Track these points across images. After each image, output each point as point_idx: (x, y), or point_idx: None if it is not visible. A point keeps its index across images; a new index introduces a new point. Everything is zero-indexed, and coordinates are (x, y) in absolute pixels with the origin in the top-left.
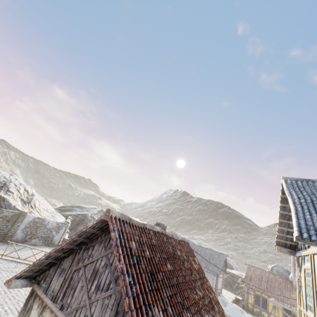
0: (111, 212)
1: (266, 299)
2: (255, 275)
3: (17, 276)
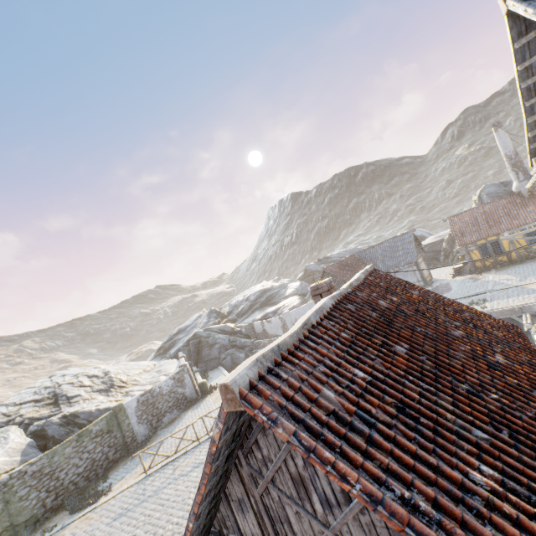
0: (234, 387)
1: (496, 240)
2: (465, 223)
3: None
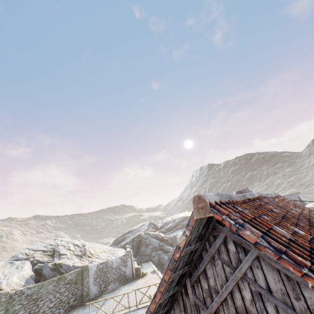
0: (205, 198)
1: None
2: None
3: None
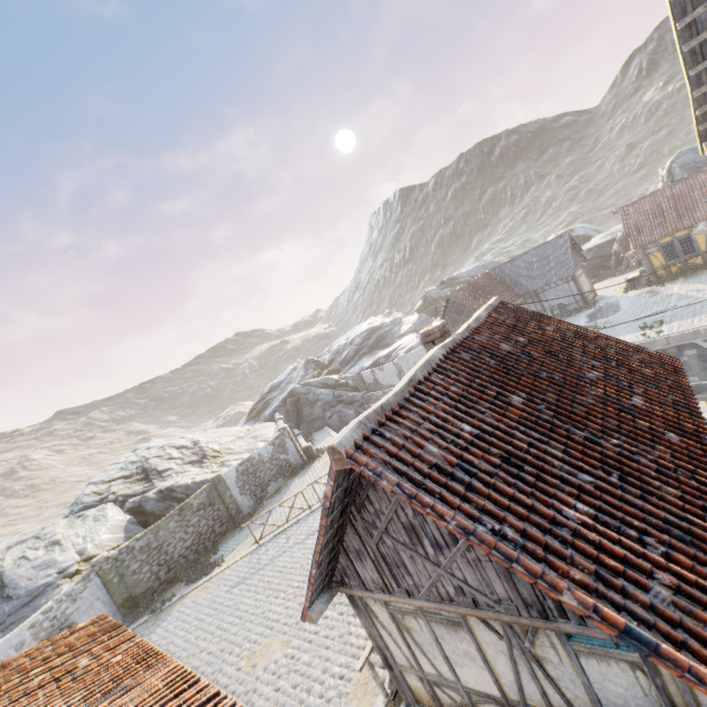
0: (340, 448)
1: (687, 236)
2: (644, 215)
3: (308, 607)
